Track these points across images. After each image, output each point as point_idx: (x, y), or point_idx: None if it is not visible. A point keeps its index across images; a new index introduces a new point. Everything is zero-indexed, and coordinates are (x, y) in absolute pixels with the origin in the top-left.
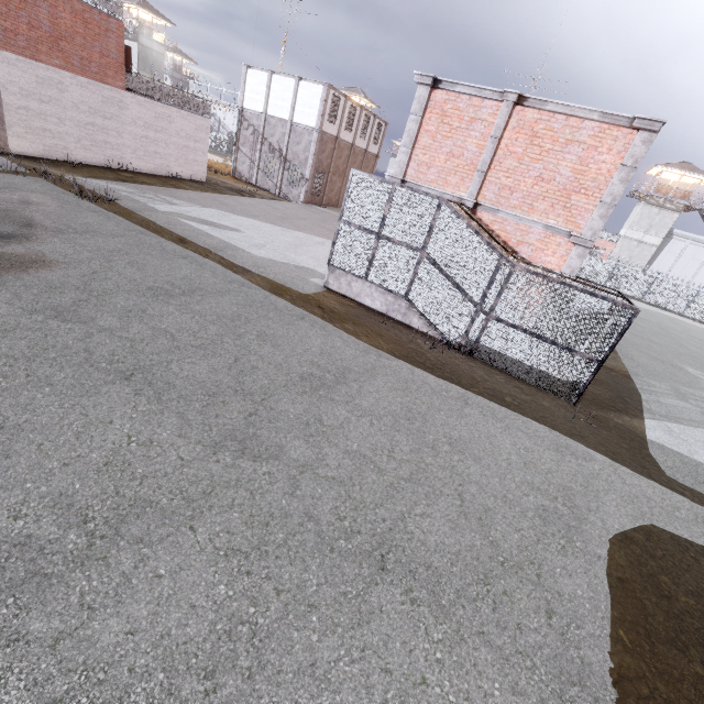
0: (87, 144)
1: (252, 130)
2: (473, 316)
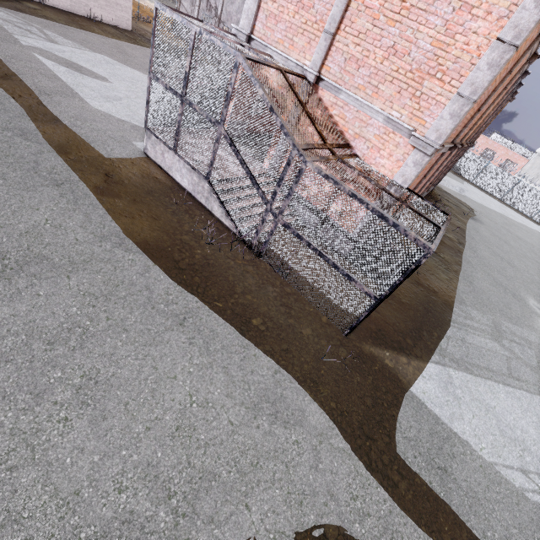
0: None
1: None
2: (263, 215)
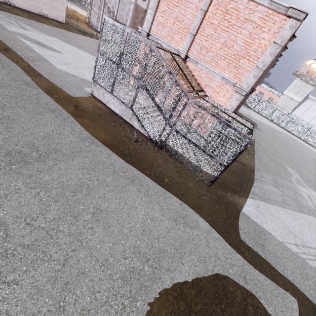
0: None
1: None
2: (164, 126)
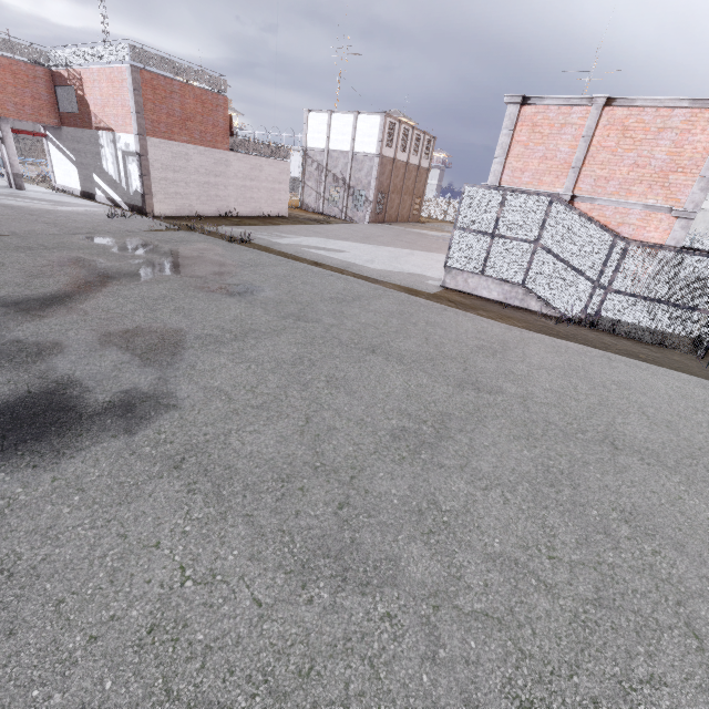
0: (204, 200)
1: (316, 165)
2: (591, 292)
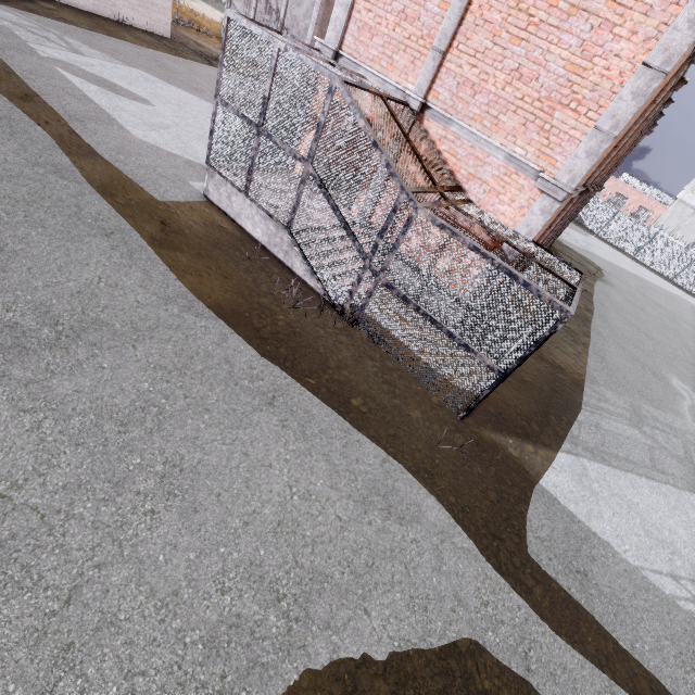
0: None
1: None
2: (360, 273)
